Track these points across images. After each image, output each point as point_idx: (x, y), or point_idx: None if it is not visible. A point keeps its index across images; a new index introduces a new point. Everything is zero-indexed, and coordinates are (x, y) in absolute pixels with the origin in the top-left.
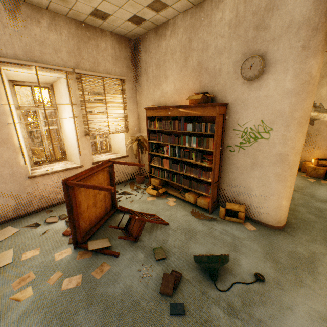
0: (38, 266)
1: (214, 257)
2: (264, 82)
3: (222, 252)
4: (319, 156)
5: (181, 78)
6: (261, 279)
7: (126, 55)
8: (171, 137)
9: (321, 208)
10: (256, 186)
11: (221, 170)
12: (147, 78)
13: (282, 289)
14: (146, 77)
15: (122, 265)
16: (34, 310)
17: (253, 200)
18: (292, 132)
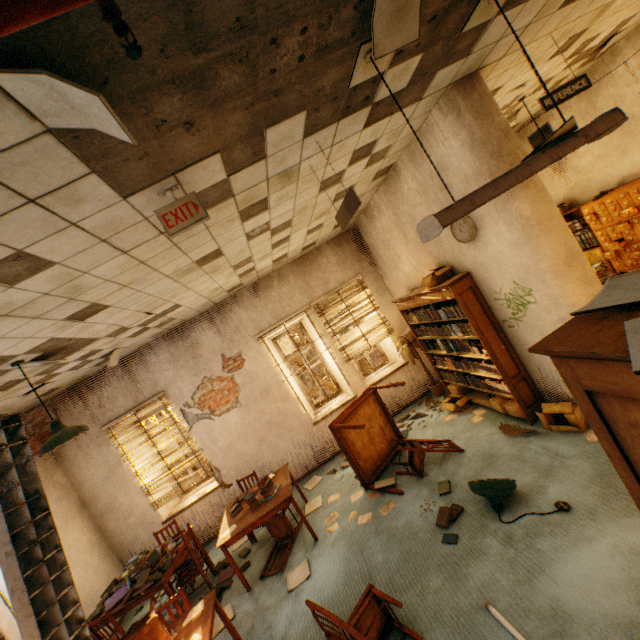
0: (339, 507)
1: (480, 482)
2: (485, 239)
3: (526, 479)
4: None
5: (412, 255)
6: (560, 507)
7: (352, 250)
8: (435, 328)
9: None
10: None
11: (517, 354)
12: (384, 262)
13: (592, 519)
14: (382, 261)
15: (405, 502)
16: (341, 538)
17: None
18: (554, 287)
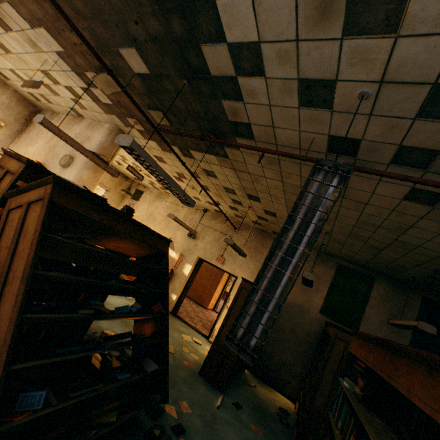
0: None
1: None
2: (67, 172)
3: None
4: None
5: (42, 149)
6: None
7: (23, 113)
8: None
9: None
10: None
11: None
12: (27, 137)
13: None
14: (27, 136)
15: None
16: None
17: None
18: None
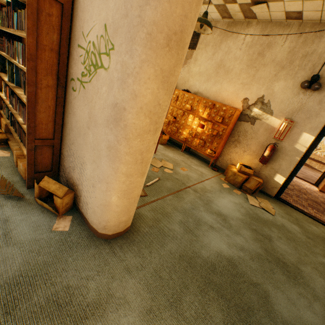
0: None
1: None
2: None
3: None
4: (247, 163)
5: None
6: None
7: None
8: (11, 44)
9: (202, 221)
10: (88, 160)
11: (64, 123)
12: None
13: None
14: None
15: None
16: None
17: (85, 182)
18: (136, 58)
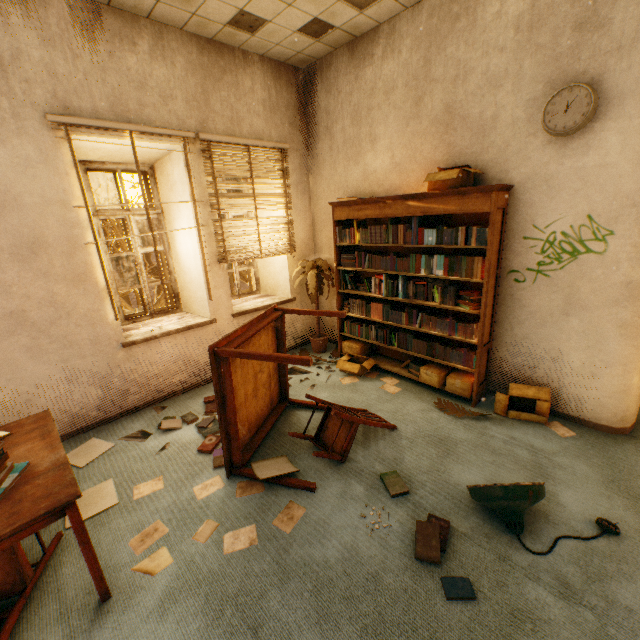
0: (168, 511)
1: (519, 488)
2: (597, 138)
3: (518, 479)
4: None
5: (407, 141)
6: (613, 530)
7: (290, 101)
8: (389, 258)
9: None
10: (573, 348)
11: (495, 320)
12: (332, 145)
13: None
14: (330, 143)
15: (327, 506)
16: (184, 590)
17: (567, 376)
18: None
